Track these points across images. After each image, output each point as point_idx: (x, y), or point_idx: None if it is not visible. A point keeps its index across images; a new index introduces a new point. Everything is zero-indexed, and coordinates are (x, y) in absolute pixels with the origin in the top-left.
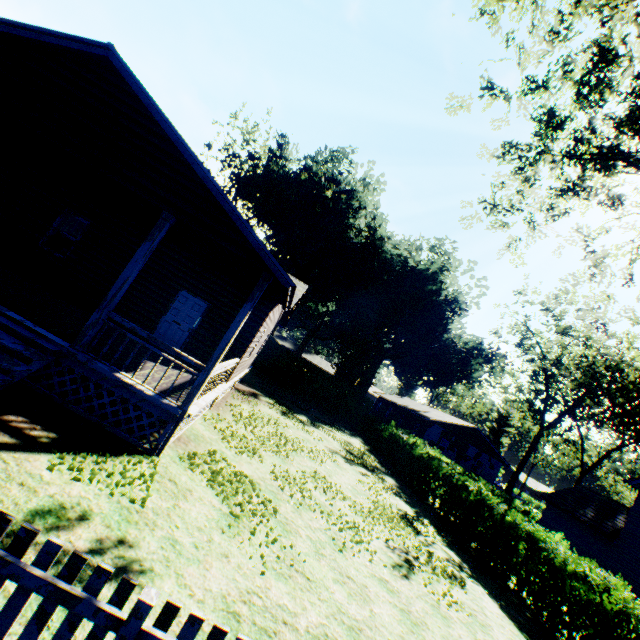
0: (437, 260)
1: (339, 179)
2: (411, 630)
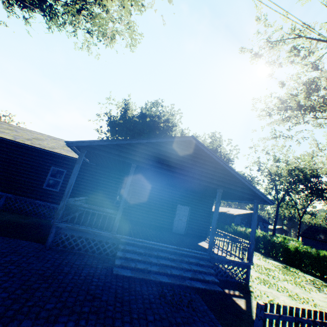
0: (215, 142)
1: (160, 115)
2: None
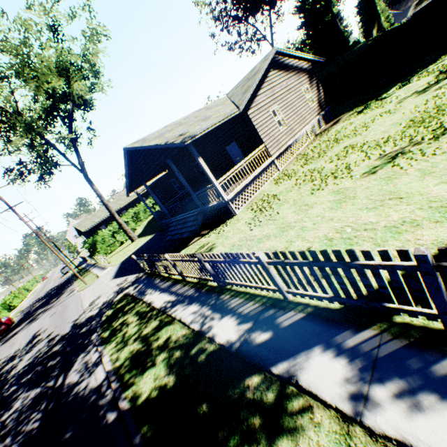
0: None
1: None
2: (331, 209)
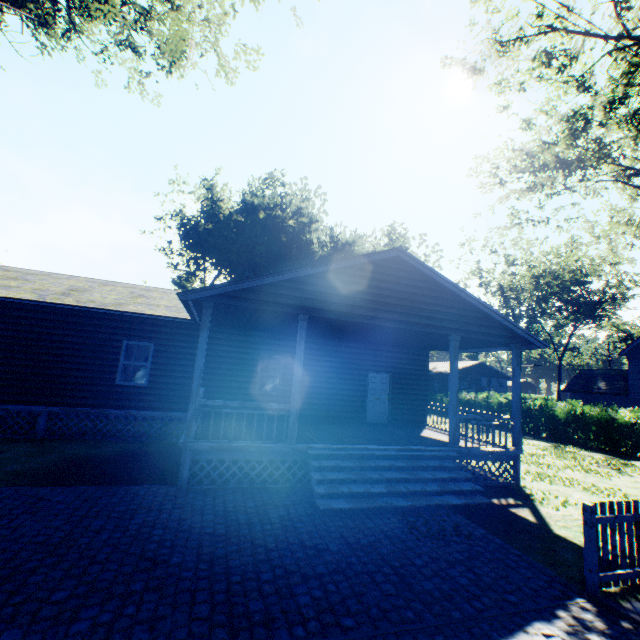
0: (396, 244)
1: (284, 204)
2: None
